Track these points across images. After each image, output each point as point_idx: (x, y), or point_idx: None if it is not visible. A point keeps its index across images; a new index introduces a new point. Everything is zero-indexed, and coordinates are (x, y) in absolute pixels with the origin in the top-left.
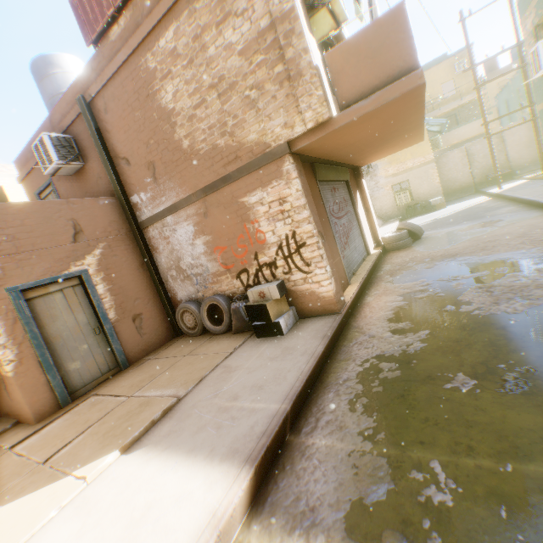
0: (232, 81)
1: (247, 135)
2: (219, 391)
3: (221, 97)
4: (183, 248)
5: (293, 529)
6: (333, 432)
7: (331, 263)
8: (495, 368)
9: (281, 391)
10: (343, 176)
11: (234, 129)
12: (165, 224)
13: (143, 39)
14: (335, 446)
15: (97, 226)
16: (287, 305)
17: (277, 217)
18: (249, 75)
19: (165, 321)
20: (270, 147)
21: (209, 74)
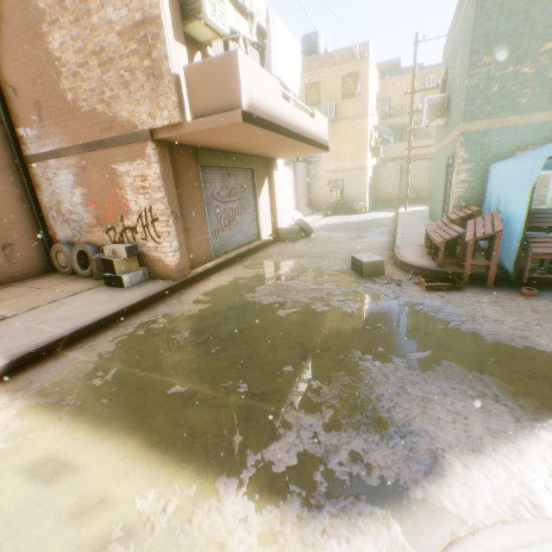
0: (111, 56)
1: (121, 110)
2: (39, 317)
3: (101, 66)
4: (64, 193)
5: (11, 391)
6: (87, 351)
7: (181, 240)
8: (207, 331)
9: (76, 323)
10: (244, 165)
11: (111, 101)
12: (50, 166)
13: None
14: (79, 358)
15: None
16: (137, 265)
17: (139, 190)
18: (125, 57)
19: (44, 255)
20: (137, 128)
21: (92, 40)
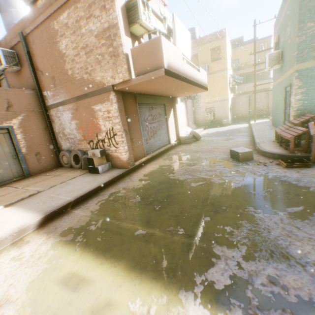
0: (91, 48)
1: (96, 76)
2: (56, 191)
3: (86, 54)
4: (66, 124)
5: (46, 233)
6: (84, 209)
7: (129, 145)
8: (151, 197)
9: (76, 194)
10: (160, 102)
11: (91, 72)
12: (59, 110)
13: (53, 13)
14: (80, 213)
15: (22, 104)
16: (106, 160)
17: (106, 119)
18: (98, 48)
19: (55, 158)
20: (105, 85)
21: (82, 41)
